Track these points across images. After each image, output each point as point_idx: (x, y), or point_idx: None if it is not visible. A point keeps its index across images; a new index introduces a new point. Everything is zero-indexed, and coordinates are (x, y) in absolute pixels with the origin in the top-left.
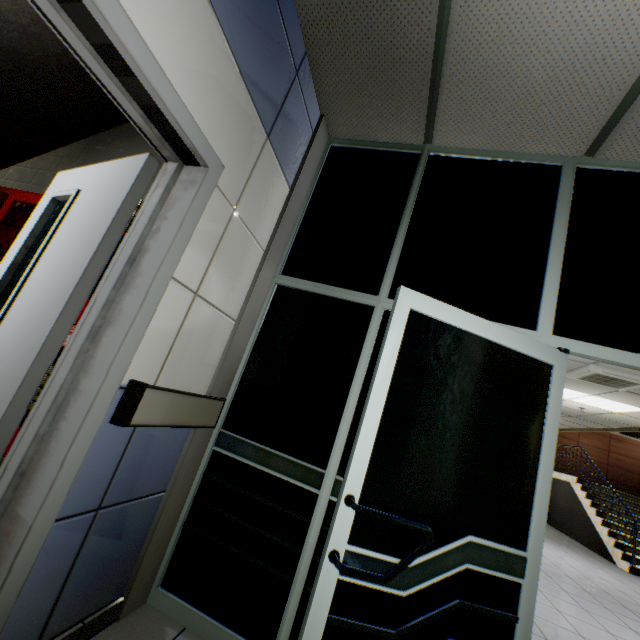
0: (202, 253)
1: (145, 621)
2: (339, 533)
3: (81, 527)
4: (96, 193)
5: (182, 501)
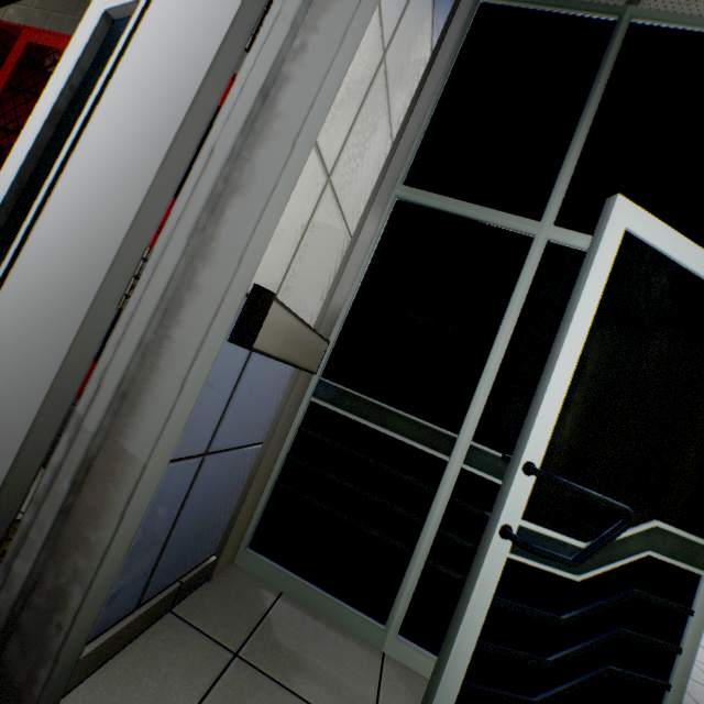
0: (345, 112)
1: (238, 583)
2: (513, 506)
3: (187, 474)
4: None
5: (275, 457)
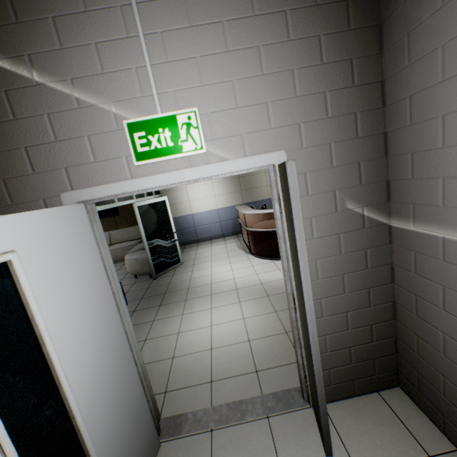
0: None
1: None
2: None
3: None
4: (53, 245)
5: None
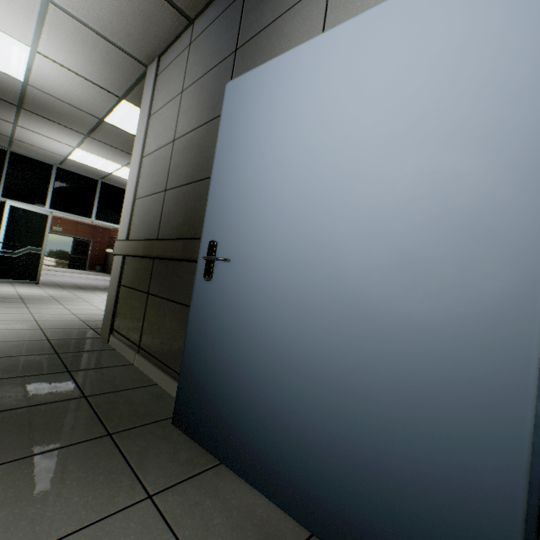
0: None
1: None
2: None
3: None
4: None
5: None
